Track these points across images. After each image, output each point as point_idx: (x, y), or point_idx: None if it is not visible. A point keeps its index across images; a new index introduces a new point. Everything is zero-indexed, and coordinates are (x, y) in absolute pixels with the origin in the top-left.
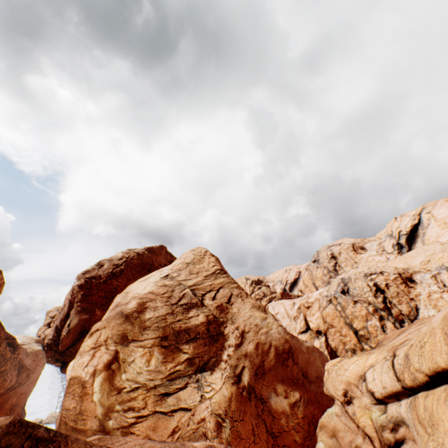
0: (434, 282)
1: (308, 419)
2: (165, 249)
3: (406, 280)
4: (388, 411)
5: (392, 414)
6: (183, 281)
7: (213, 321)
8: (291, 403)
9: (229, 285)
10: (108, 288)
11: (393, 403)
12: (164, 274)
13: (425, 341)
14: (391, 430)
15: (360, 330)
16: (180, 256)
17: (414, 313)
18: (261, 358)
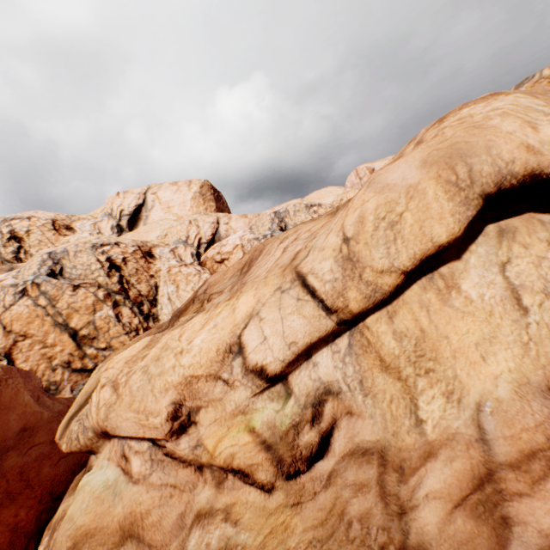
0: (174, 256)
1: None
2: None
3: (146, 254)
4: (297, 389)
5: (305, 389)
6: None
7: None
8: None
9: None
10: None
11: (300, 369)
12: None
13: (401, 211)
14: (313, 421)
15: (84, 329)
16: None
17: (155, 293)
18: None
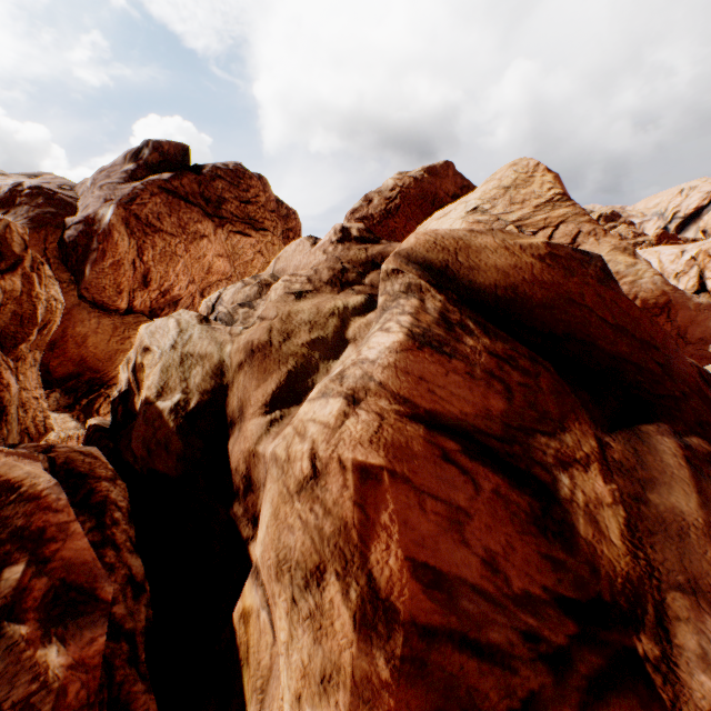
0: None
1: None
2: (452, 168)
3: None
4: None
5: None
6: (500, 215)
7: None
8: None
9: (576, 218)
10: (384, 231)
11: None
12: (471, 207)
13: None
14: None
15: None
16: (491, 177)
17: None
18: None
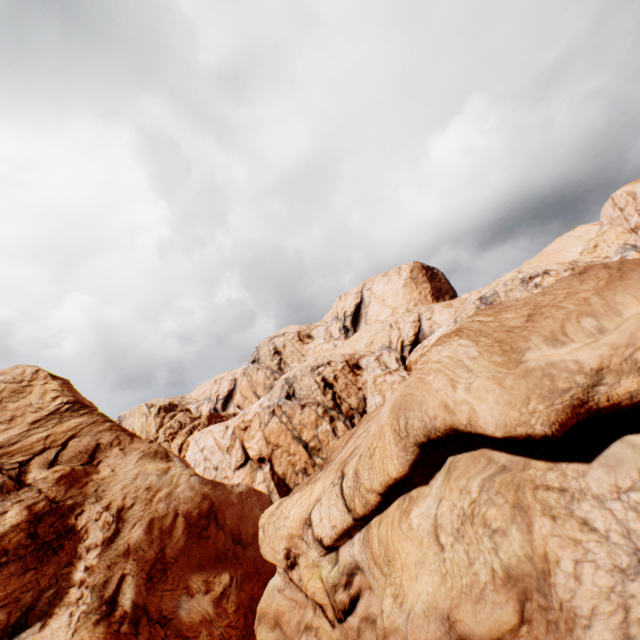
0: (378, 365)
1: (245, 608)
2: None
3: (354, 367)
4: (341, 559)
5: (345, 561)
6: None
7: (49, 512)
8: (217, 597)
9: (94, 427)
10: None
11: (346, 544)
12: None
13: (375, 446)
14: (345, 586)
15: (311, 441)
16: None
17: (363, 405)
18: (160, 545)
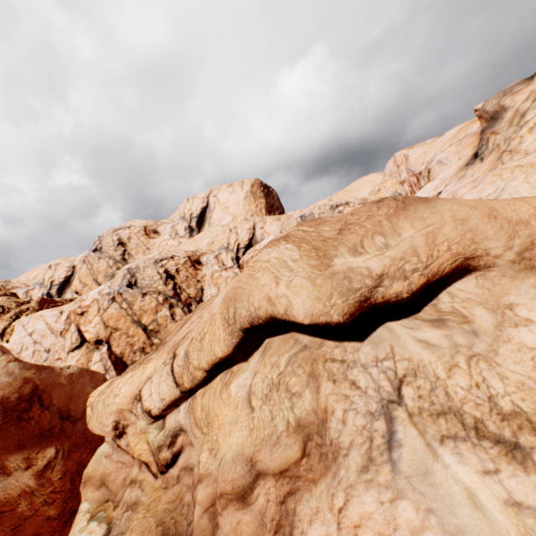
0: (217, 262)
1: (72, 474)
2: None
3: (195, 263)
4: (167, 425)
5: (171, 426)
6: None
7: None
8: (40, 470)
9: None
10: None
11: (173, 412)
12: None
13: (206, 332)
14: (170, 446)
15: (151, 325)
16: None
17: (201, 295)
18: None
